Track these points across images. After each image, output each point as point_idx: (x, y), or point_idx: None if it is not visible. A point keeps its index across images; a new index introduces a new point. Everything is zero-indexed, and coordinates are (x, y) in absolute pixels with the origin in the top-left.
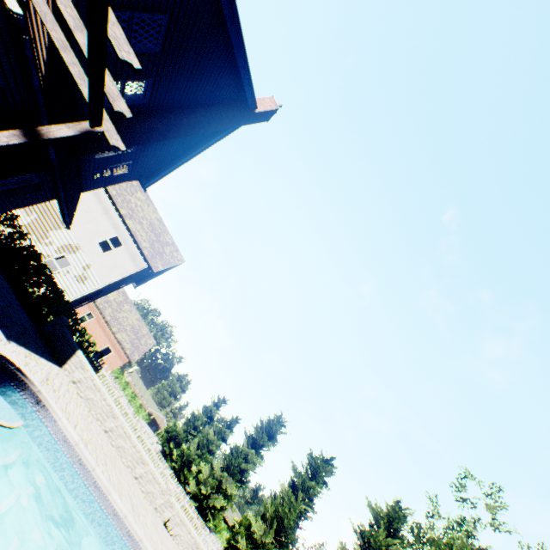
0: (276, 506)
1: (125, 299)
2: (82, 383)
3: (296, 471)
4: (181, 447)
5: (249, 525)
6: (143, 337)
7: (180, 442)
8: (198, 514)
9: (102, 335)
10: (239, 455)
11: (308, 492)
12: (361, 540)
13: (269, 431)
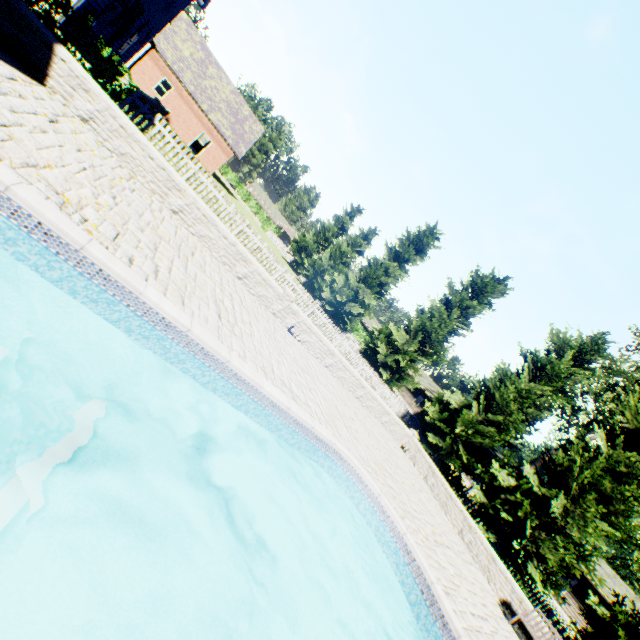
0: (422, 321)
1: (206, 57)
2: (99, 124)
3: (452, 289)
4: (312, 258)
5: (389, 334)
6: (246, 122)
7: (311, 253)
8: (331, 322)
9: (191, 118)
10: (377, 269)
11: (465, 312)
12: (530, 365)
13: (417, 246)
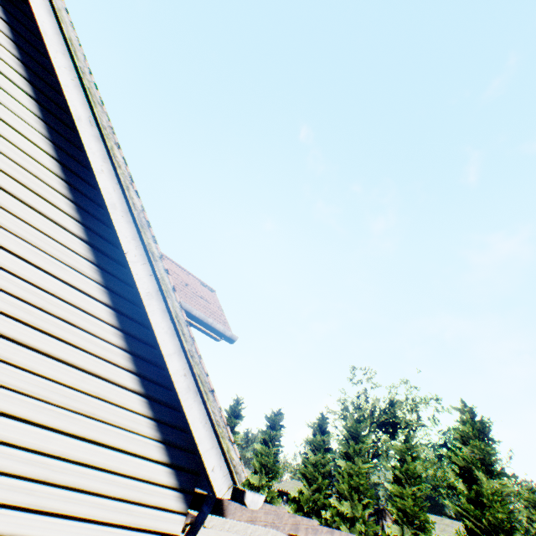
0: (260, 460)
1: None
2: None
3: (262, 432)
4: None
5: (249, 481)
6: None
7: None
8: None
9: None
10: None
11: (275, 439)
12: (310, 447)
13: (235, 413)
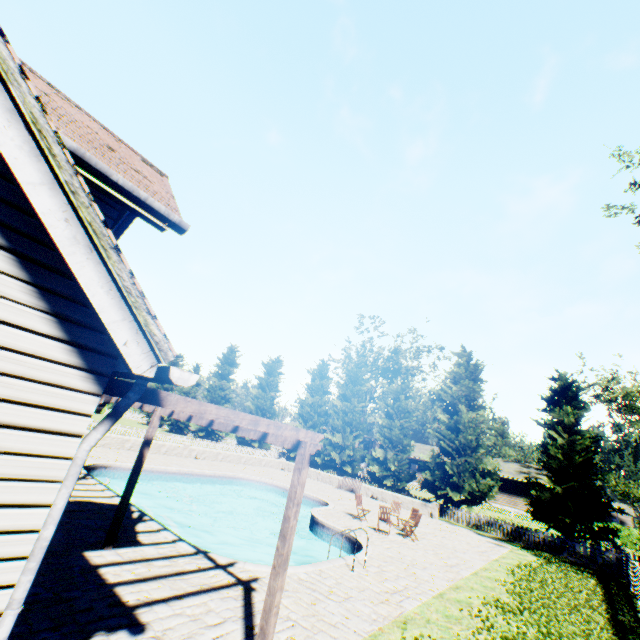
0: (256, 404)
1: None
2: None
3: (259, 379)
4: None
5: None
6: None
7: None
8: (210, 441)
9: None
10: (216, 390)
11: (272, 385)
12: (309, 391)
13: (229, 362)
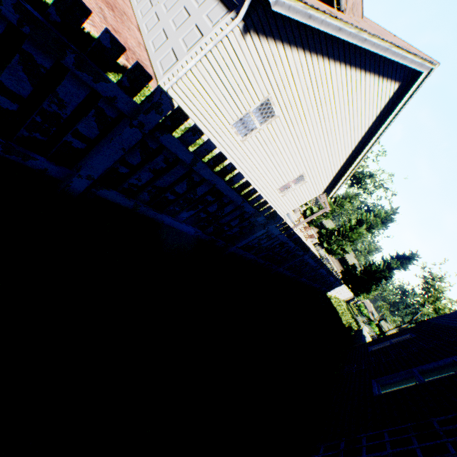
0: None
1: None
2: None
3: None
4: None
5: None
6: None
7: None
8: None
9: None
10: None
11: None
12: None
13: None
